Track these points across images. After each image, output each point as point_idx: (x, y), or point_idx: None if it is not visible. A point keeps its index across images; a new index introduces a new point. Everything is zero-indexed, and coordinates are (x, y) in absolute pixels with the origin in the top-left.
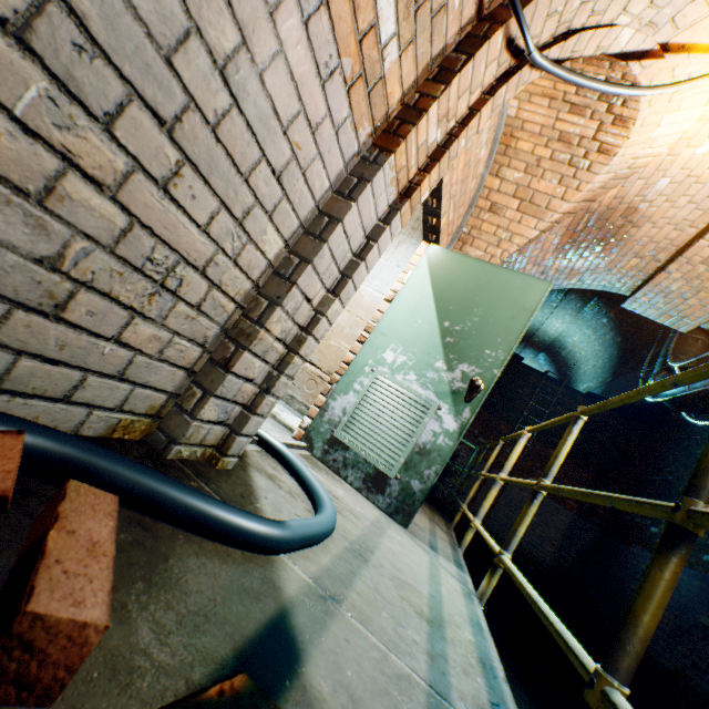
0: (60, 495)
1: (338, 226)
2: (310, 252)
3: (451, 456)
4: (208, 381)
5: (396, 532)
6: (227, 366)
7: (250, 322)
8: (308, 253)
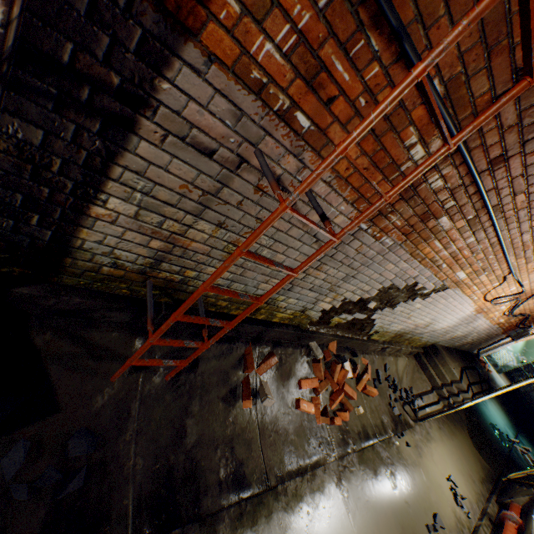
0: (482, 360)
1: (503, 345)
2: (499, 346)
3: (531, 371)
4: (484, 352)
5: (495, 373)
6: (486, 351)
7: (490, 349)
8: (499, 346)
